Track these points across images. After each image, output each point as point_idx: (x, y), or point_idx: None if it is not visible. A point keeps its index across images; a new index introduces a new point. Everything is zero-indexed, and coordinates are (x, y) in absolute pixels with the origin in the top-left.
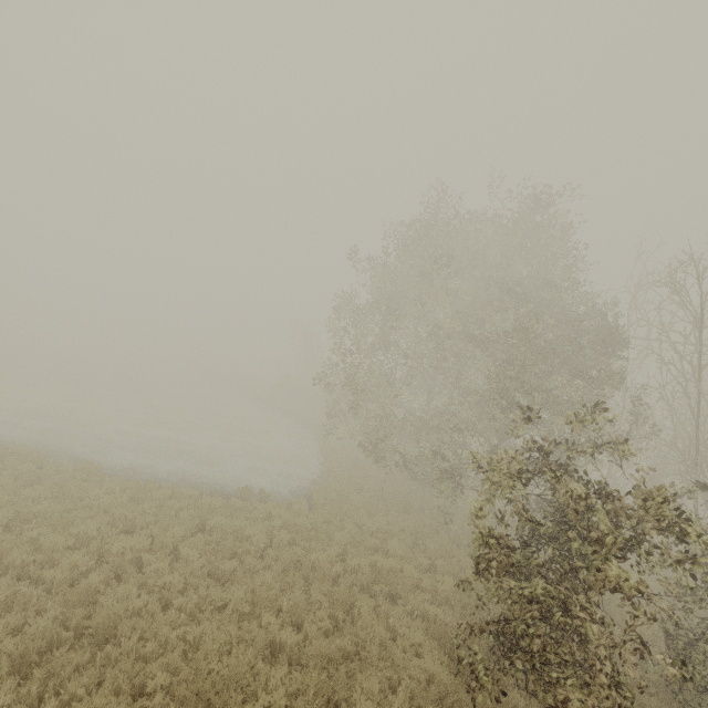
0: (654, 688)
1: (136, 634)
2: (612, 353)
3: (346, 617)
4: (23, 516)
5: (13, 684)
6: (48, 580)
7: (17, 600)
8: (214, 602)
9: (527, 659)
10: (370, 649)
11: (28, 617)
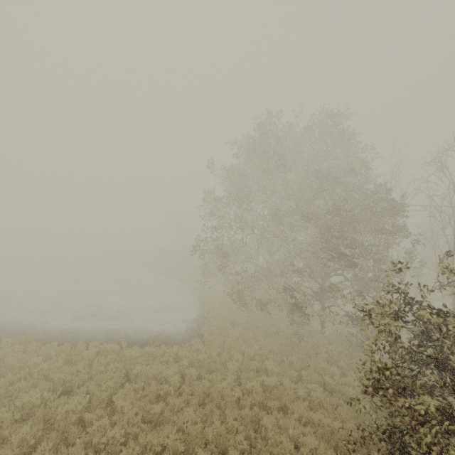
0: None
1: None
2: (397, 215)
3: (257, 436)
4: None
5: None
6: None
7: None
8: (153, 448)
9: None
10: None
11: None
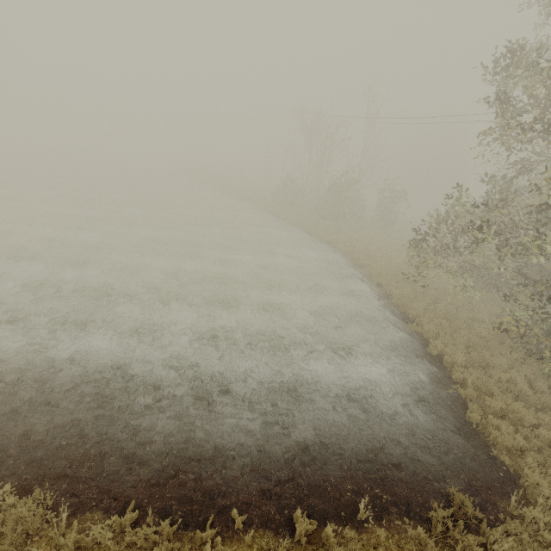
0: None
1: None
2: None
3: None
4: None
5: None
6: None
7: None
8: None
9: None
10: None
11: None
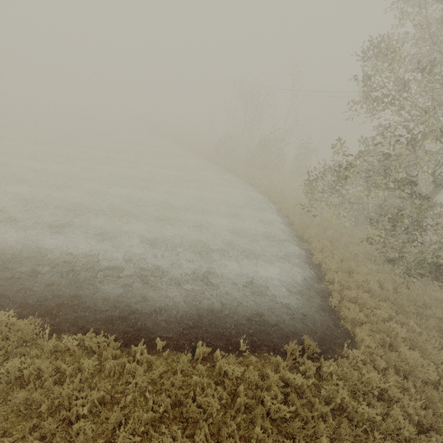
0: None
1: None
2: None
3: None
4: None
5: None
6: None
7: None
8: None
9: None
10: None
11: None
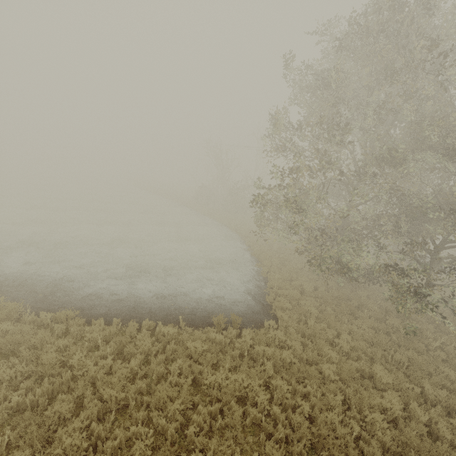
0: None
1: None
2: None
3: None
4: None
5: None
6: None
7: None
8: None
9: None
10: None
11: None
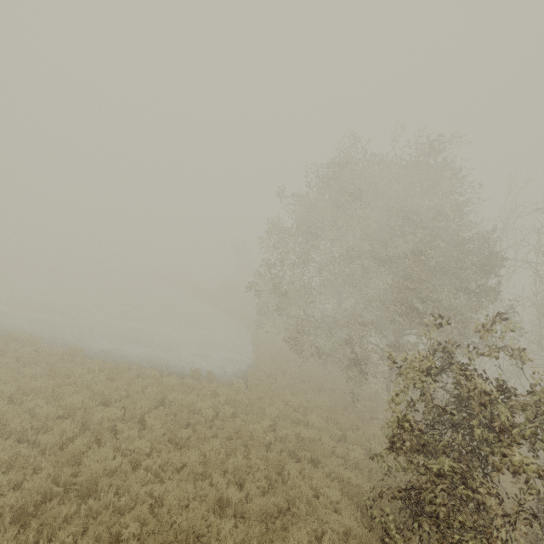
0: (525, 542)
1: (113, 490)
2: (492, 271)
3: (278, 478)
4: (23, 389)
5: (14, 532)
6: (42, 443)
7: (17, 460)
8: (173, 464)
9: (432, 523)
10: (299, 507)
11: (26, 474)
